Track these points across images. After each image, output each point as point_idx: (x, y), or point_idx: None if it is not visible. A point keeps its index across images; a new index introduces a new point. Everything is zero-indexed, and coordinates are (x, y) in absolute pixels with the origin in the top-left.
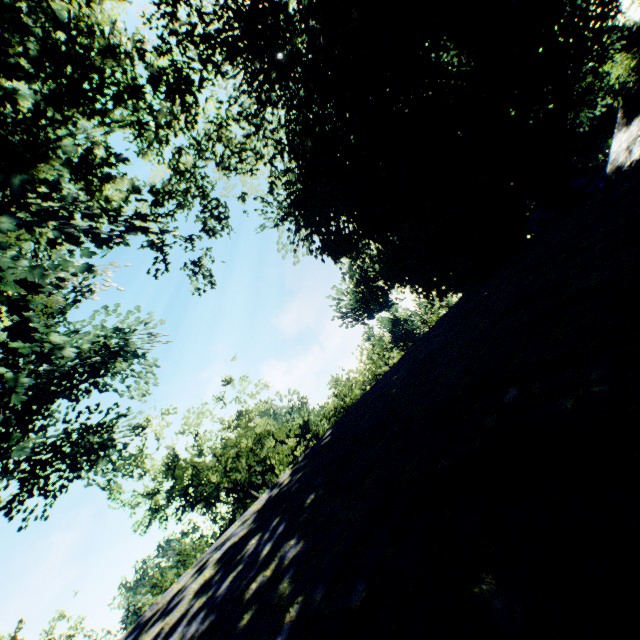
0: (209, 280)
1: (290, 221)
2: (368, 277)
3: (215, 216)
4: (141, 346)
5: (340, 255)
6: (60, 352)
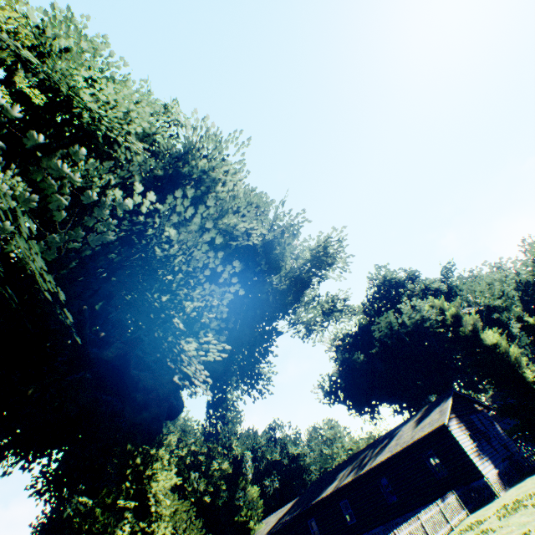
0: None
1: None
2: None
3: None
4: None
5: None
6: None
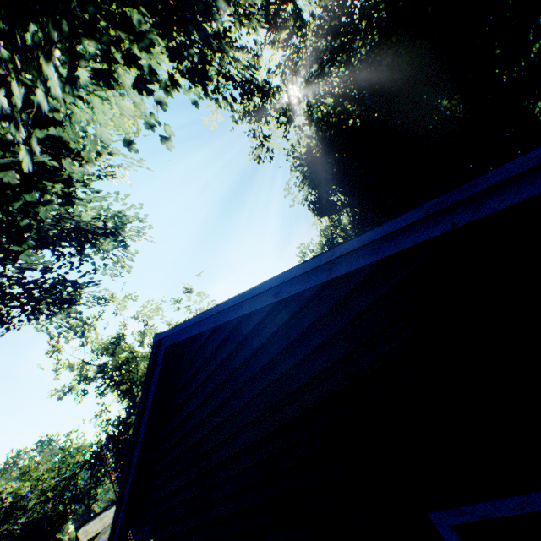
0: (269, 154)
1: (301, 171)
2: (334, 242)
3: (315, 94)
4: (125, 240)
5: (324, 214)
6: (164, 142)
